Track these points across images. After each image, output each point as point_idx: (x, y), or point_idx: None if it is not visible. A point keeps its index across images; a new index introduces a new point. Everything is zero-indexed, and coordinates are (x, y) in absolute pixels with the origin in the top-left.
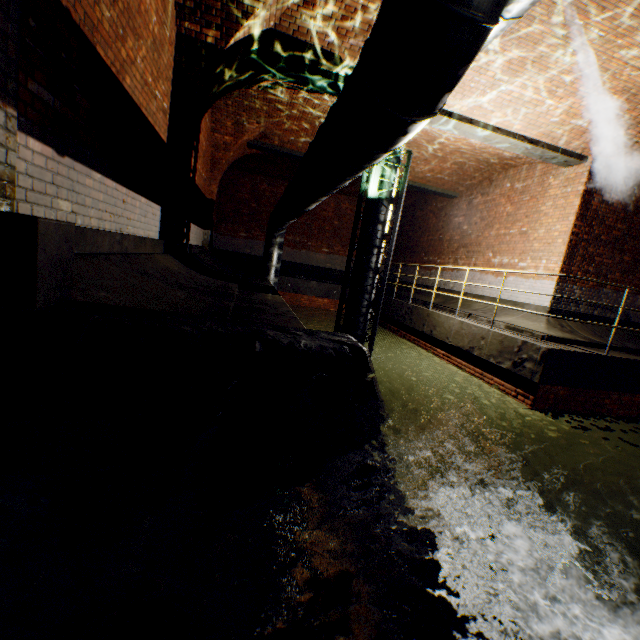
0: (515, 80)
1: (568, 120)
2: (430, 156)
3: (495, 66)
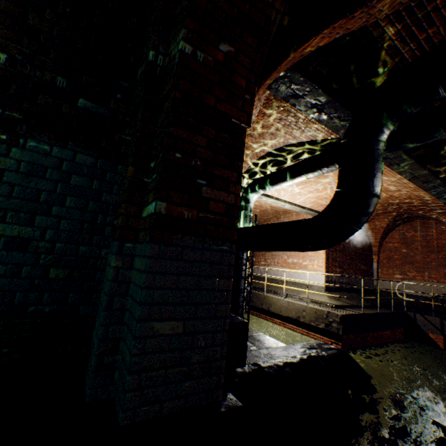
0: (298, 187)
1: (317, 200)
2: None
3: None
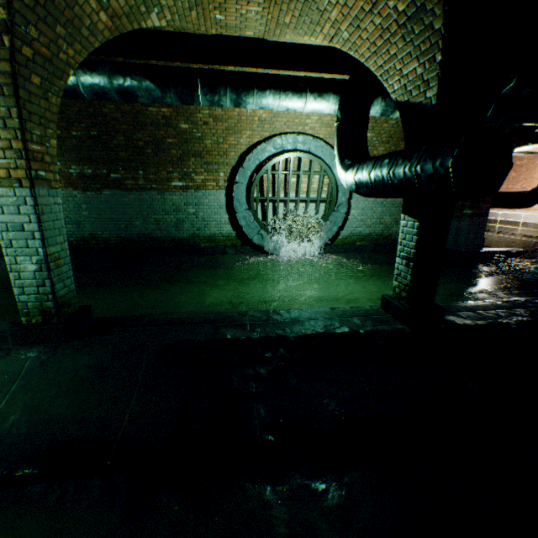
0: None
1: None
2: None
3: None
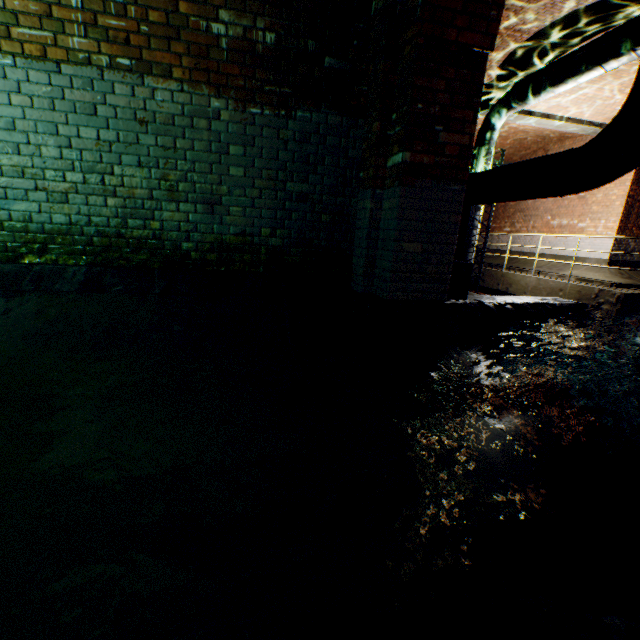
0: (592, 86)
1: None
2: None
3: None
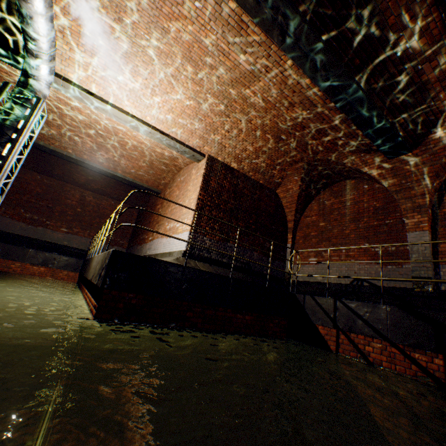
0: (123, 72)
1: (177, 119)
2: (125, 152)
3: (101, 54)
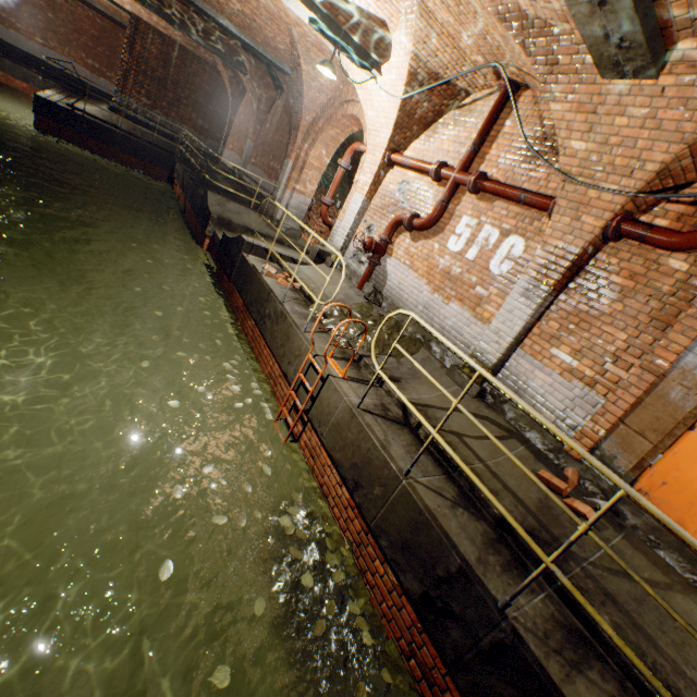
0: None
1: None
2: None
3: None
